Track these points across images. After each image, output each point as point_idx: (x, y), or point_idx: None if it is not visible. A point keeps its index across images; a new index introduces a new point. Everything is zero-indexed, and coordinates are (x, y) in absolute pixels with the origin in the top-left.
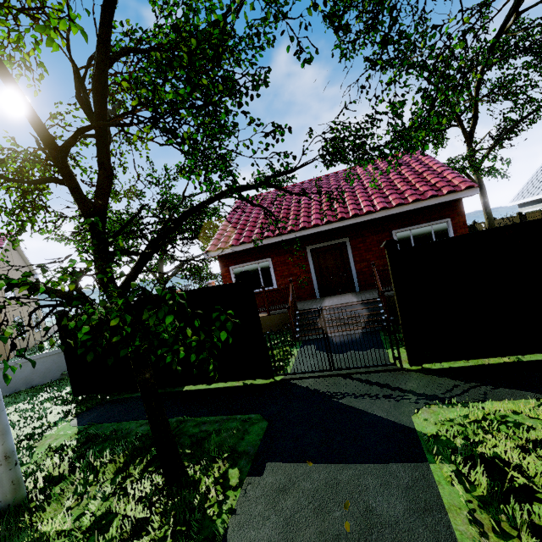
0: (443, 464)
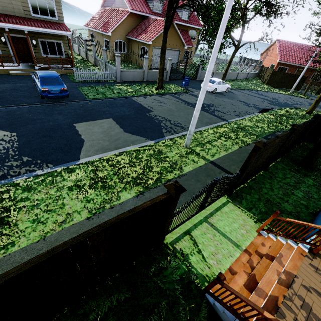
0: None
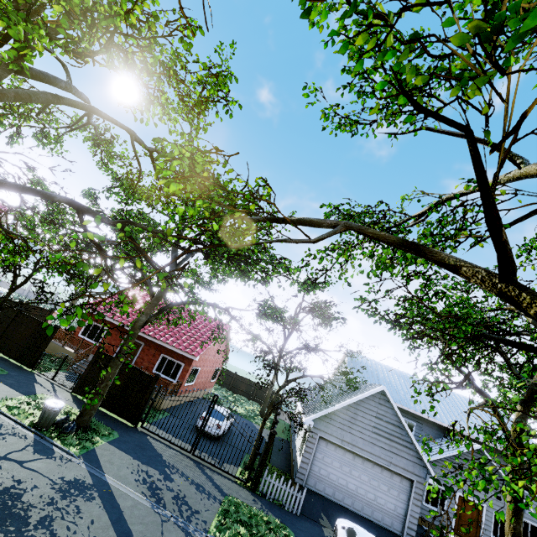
0: (27, 397)
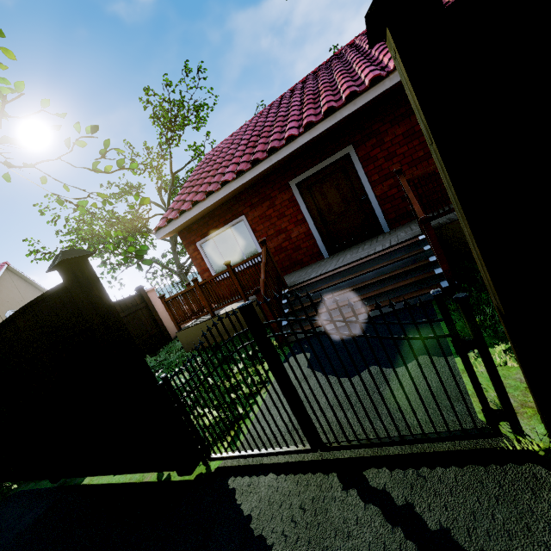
0: None
